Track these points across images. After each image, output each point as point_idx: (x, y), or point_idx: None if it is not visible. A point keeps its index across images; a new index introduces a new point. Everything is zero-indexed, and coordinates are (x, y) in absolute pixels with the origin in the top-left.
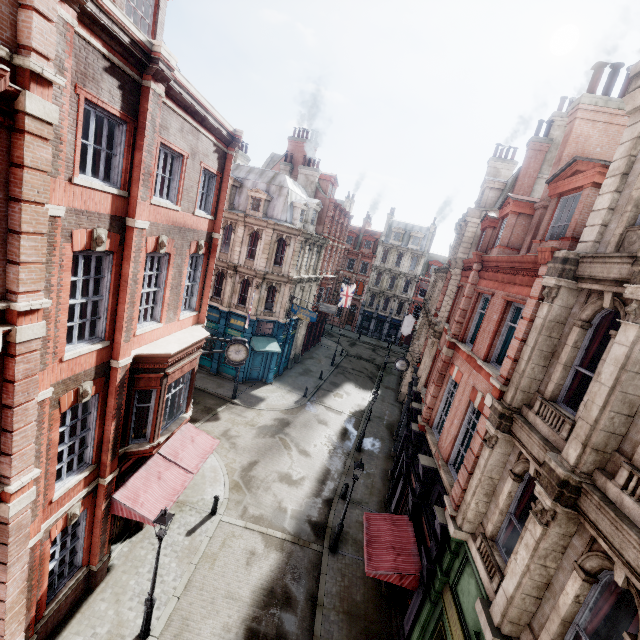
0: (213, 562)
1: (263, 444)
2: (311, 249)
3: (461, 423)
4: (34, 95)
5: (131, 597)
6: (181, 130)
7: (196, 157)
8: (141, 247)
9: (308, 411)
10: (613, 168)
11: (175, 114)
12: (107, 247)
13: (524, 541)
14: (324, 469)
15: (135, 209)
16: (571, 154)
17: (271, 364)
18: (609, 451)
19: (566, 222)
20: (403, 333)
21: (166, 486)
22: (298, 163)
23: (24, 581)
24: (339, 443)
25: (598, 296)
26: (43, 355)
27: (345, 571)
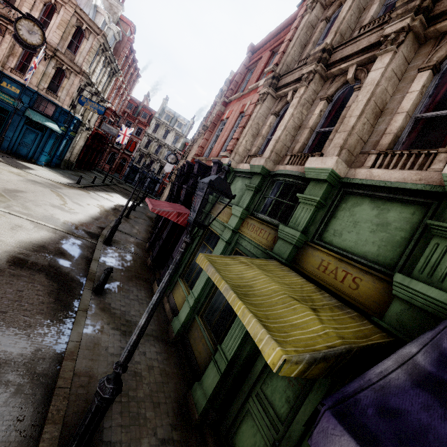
0: None
1: (32, 186)
2: (105, 66)
3: (231, 130)
4: None
5: None
6: None
7: None
8: None
9: (81, 191)
10: None
11: None
12: None
13: (290, 106)
14: (97, 215)
15: None
16: None
17: (45, 147)
18: (345, 39)
19: None
20: (165, 170)
21: None
22: None
23: None
24: (110, 211)
25: None
26: None
27: (118, 253)
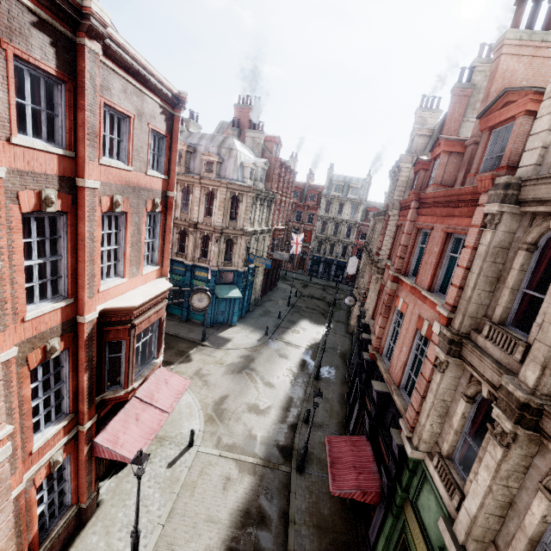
0: (193, 490)
1: (232, 379)
2: (262, 204)
3: (410, 350)
4: None
5: (120, 528)
6: (124, 91)
7: (143, 118)
8: (95, 206)
9: (270, 347)
10: (550, 89)
11: (116, 75)
12: (59, 207)
13: (484, 462)
14: (287, 398)
15: (84, 169)
16: (498, 89)
17: (234, 308)
18: None
19: (499, 153)
20: (349, 273)
21: (144, 426)
22: (245, 127)
23: (11, 529)
24: (299, 373)
25: (544, 218)
26: (1, 317)
27: (312, 488)
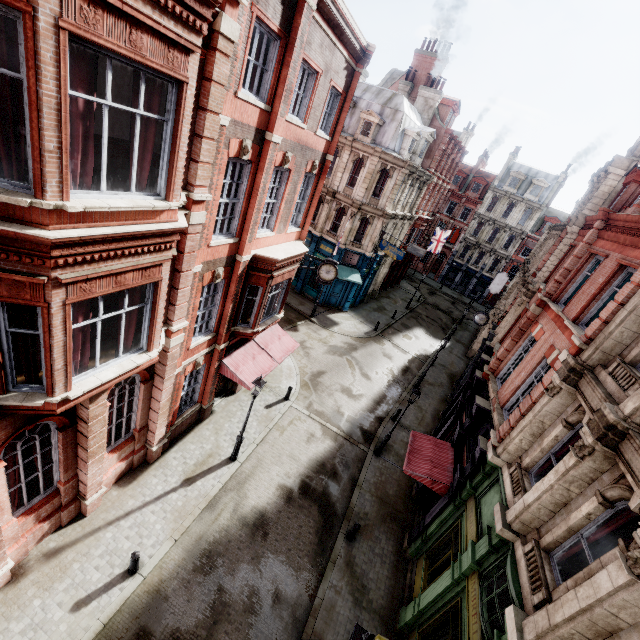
0: (282, 431)
1: (332, 360)
2: (413, 184)
3: (528, 376)
4: (227, 16)
5: (225, 434)
6: (321, 45)
7: (328, 74)
8: (272, 160)
9: (376, 343)
10: None
11: (319, 28)
12: (249, 157)
13: (555, 468)
14: (381, 394)
15: (274, 124)
16: None
17: (350, 294)
18: None
19: None
20: (491, 290)
21: (258, 365)
22: (420, 83)
23: (170, 394)
24: (399, 377)
25: None
26: (200, 238)
27: (384, 471)
